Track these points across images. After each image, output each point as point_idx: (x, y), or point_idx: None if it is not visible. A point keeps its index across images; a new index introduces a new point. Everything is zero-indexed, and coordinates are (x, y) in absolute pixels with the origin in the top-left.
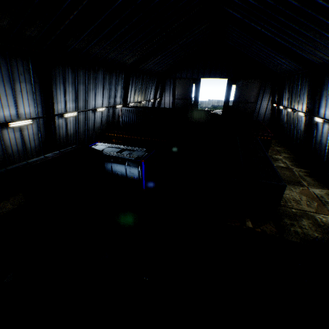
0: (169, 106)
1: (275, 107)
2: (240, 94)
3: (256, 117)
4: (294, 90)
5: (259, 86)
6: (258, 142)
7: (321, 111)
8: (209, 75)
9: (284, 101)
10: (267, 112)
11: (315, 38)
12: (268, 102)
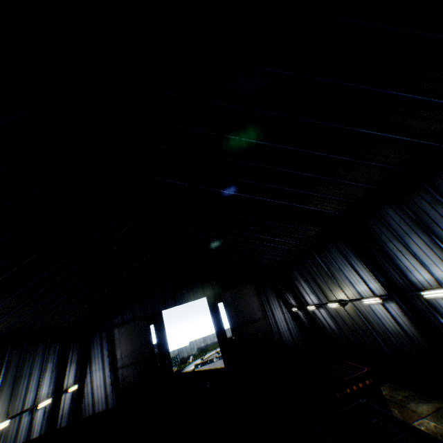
0: (105, 391)
1: (297, 311)
2: (237, 312)
3: (282, 340)
4: (316, 273)
5: (256, 290)
6: (388, 417)
7: (417, 278)
8: (174, 300)
9: (309, 296)
10: (290, 324)
11: (334, 155)
12: (281, 308)
